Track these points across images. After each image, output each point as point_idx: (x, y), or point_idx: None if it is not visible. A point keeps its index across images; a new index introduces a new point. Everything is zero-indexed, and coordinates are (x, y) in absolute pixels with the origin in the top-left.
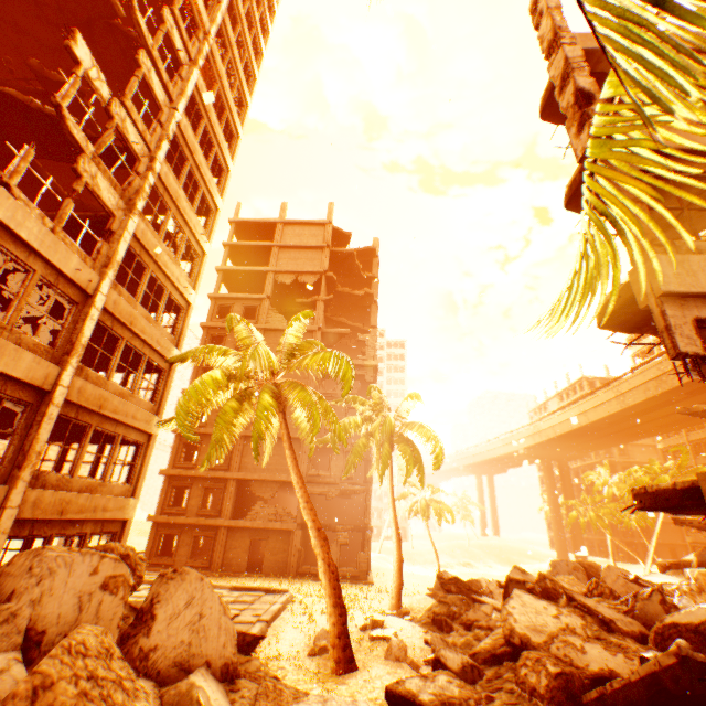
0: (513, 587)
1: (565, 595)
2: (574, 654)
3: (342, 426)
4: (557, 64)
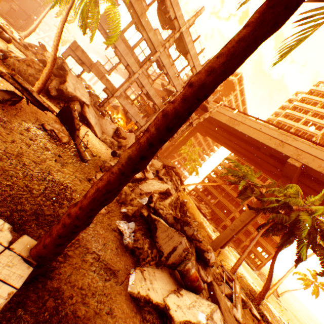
0: None
1: (64, 64)
2: None
3: None
4: None
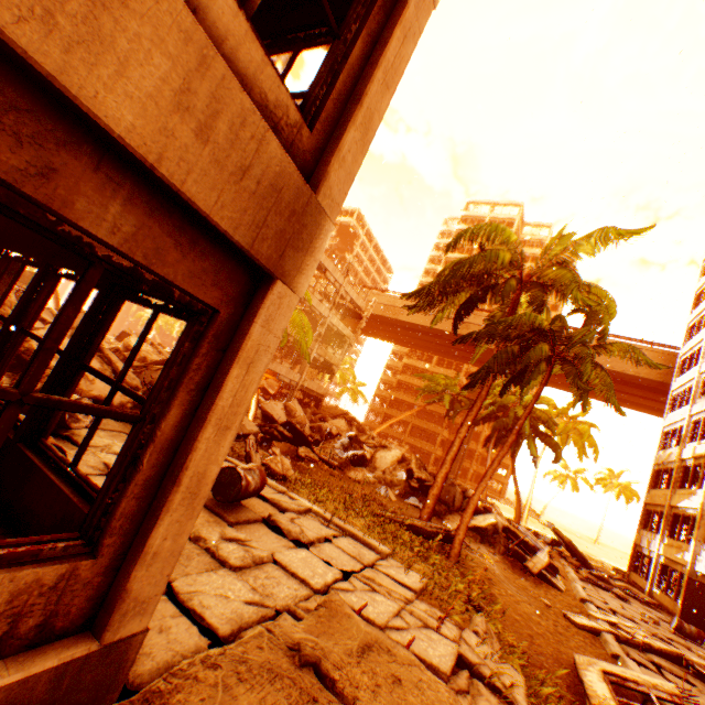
0: (125, 335)
1: (152, 343)
2: (149, 355)
3: None
4: None
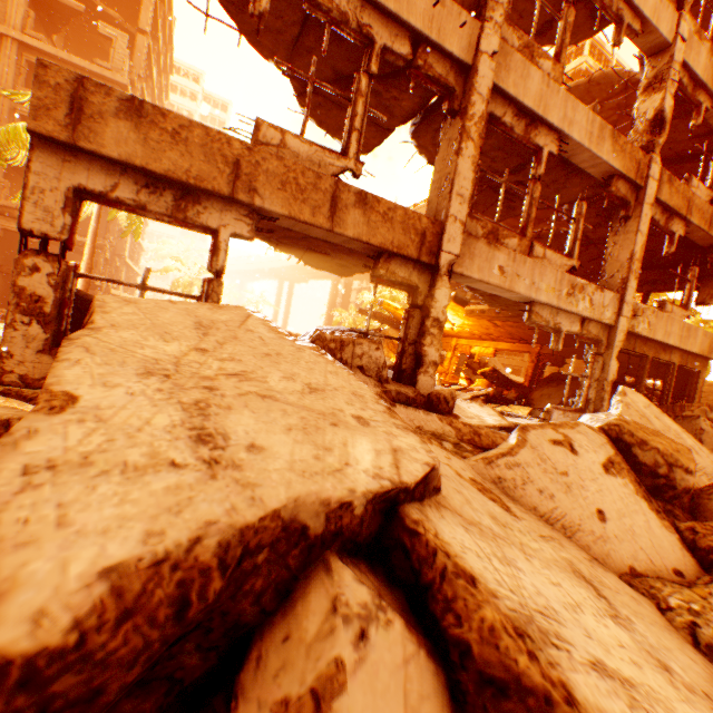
0: None
1: None
2: None
3: (12, 129)
4: None
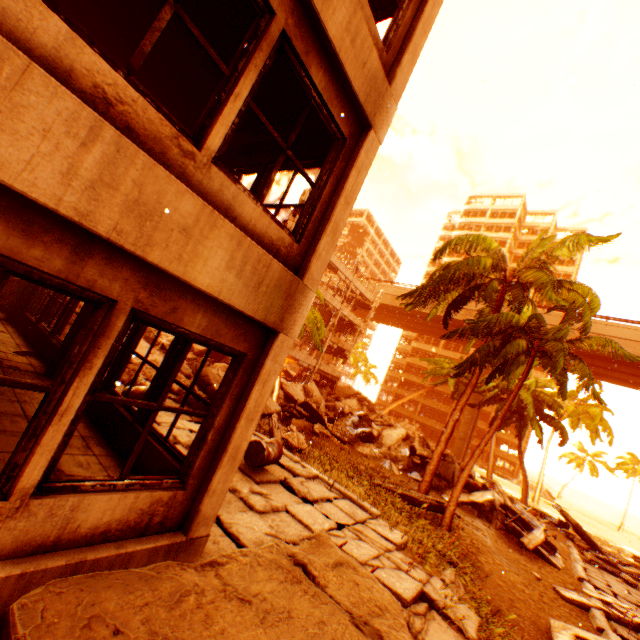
0: None
1: None
2: (196, 345)
3: None
4: (291, 224)
